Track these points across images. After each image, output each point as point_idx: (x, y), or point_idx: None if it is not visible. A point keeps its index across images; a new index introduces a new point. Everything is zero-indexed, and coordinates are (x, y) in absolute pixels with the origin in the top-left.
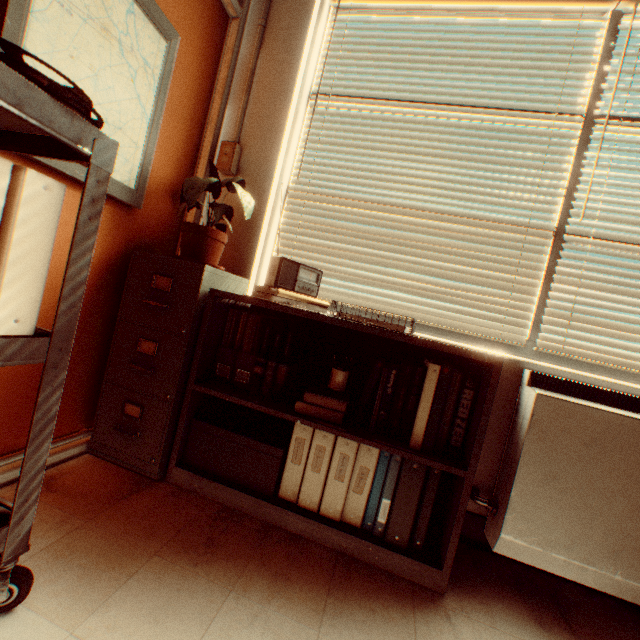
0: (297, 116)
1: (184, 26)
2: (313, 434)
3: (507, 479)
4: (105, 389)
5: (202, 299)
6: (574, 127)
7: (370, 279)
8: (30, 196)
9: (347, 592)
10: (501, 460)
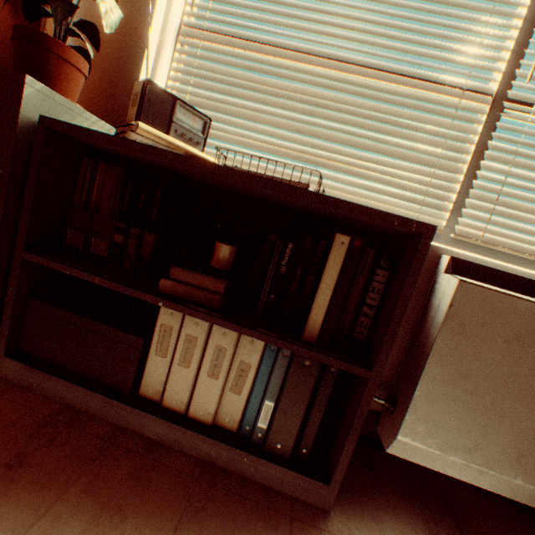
0: None
1: None
2: (183, 321)
3: (411, 377)
4: None
5: (28, 131)
6: None
7: (275, 146)
8: None
9: (203, 525)
10: (404, 355)
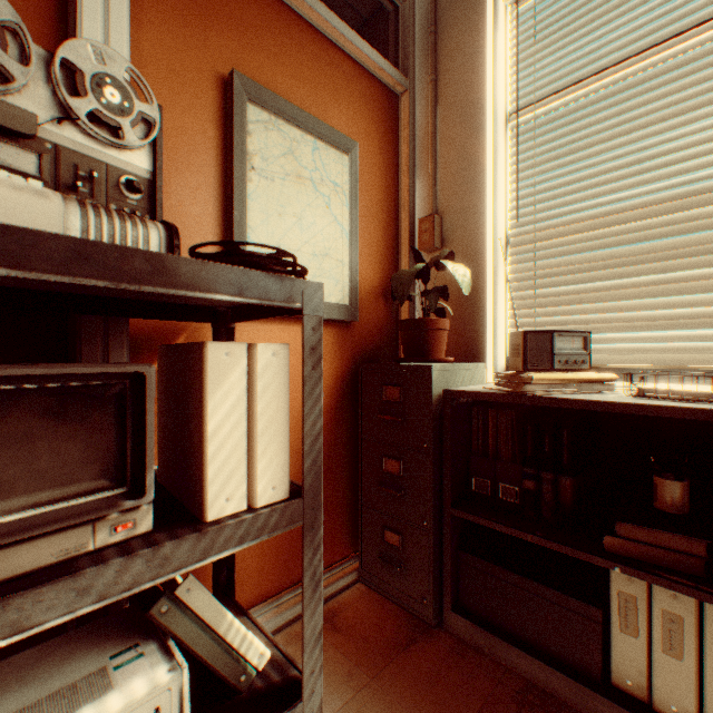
0: (496, 150)
1: (359, 132)
2: (648, 589)
3: None
4: (361, 512)
5: (436, 404)
6: None
7: (677, 319)
8: (263, 367)
9: None
10: None
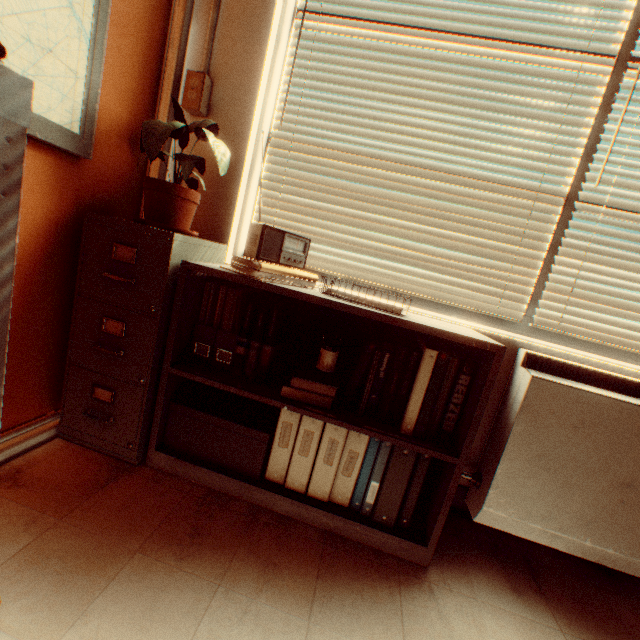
0: (279, 40)
1: None
2: (301, 419)
3: (493, 456)
4: (70, 372)
5: (173, 273)
6: (604, 71)
7: (362, 246)
8: None
9: (336, 575)
10: (487, 436)
